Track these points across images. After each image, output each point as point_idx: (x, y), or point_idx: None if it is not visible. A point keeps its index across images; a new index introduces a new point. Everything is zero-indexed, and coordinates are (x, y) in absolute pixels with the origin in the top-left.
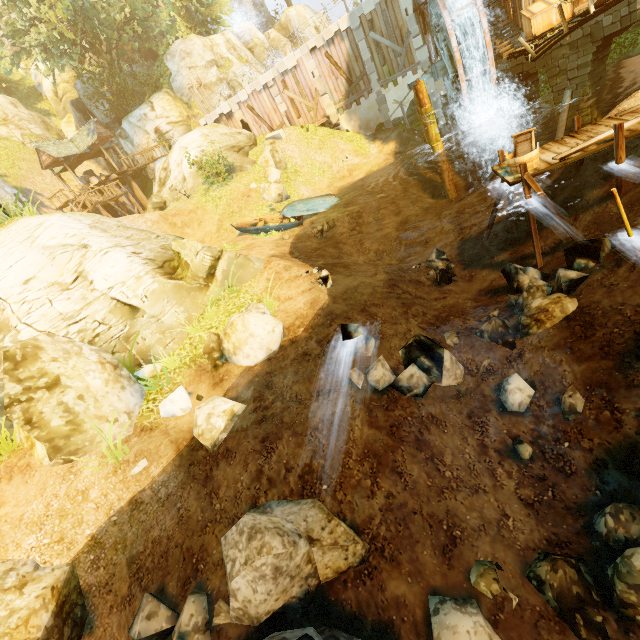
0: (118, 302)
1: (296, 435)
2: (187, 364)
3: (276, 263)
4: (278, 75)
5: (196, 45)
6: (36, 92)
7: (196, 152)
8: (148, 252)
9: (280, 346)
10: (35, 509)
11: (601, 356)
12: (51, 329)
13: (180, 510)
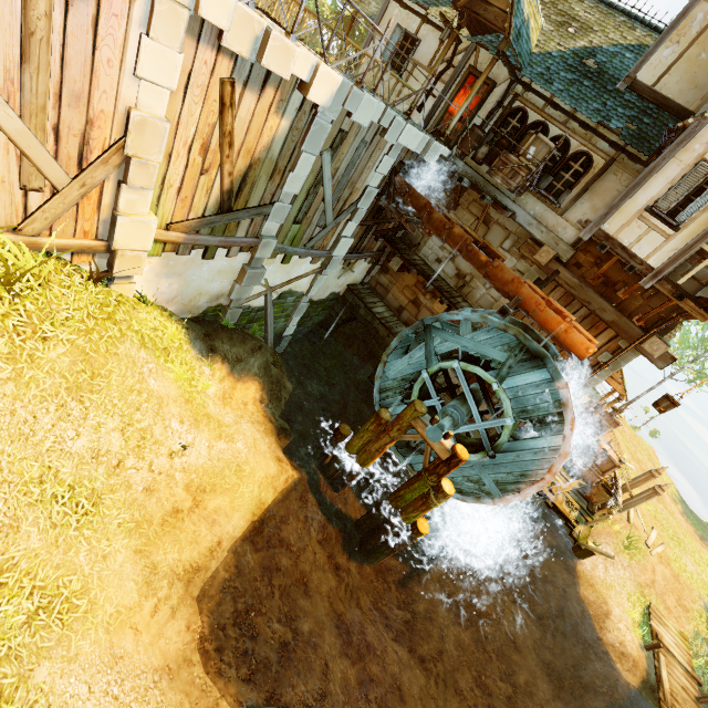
0: None
1: None
2: None
3: None
4: None
5: None
6: None
7: None
8: None
9: None
10: None
11: None
12: None
13: None
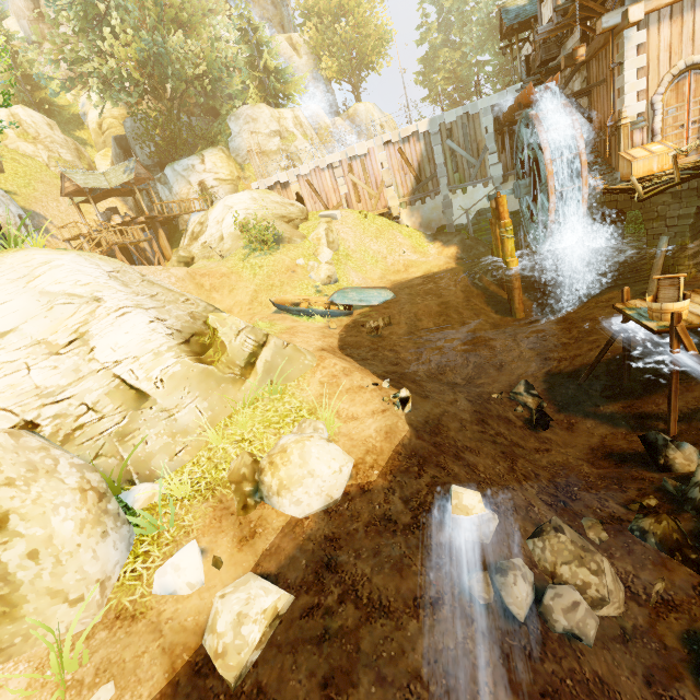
0: (122, 382)
1: (383, 684)
2: (202, 493)
3: (332, 362)
4: (346, 158)
5: (264, 113)
6: (79, 120)
7: (242, 214)
8: (174, 320)
9: (344, 492)
10: None
11: None
12: (16, 407)
13: None
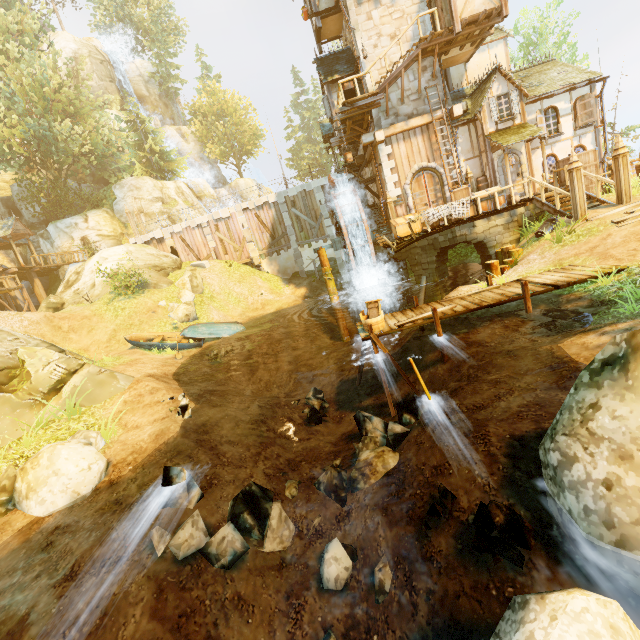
0: None
1: (41, 635)
2: None
3: (145, 384)
4: (213, 220)
5: (147, 184)
6: None
7: (115, 264)
8: None
9: (95, 488)
10: None
11: (406, 520)
12: None
13: None
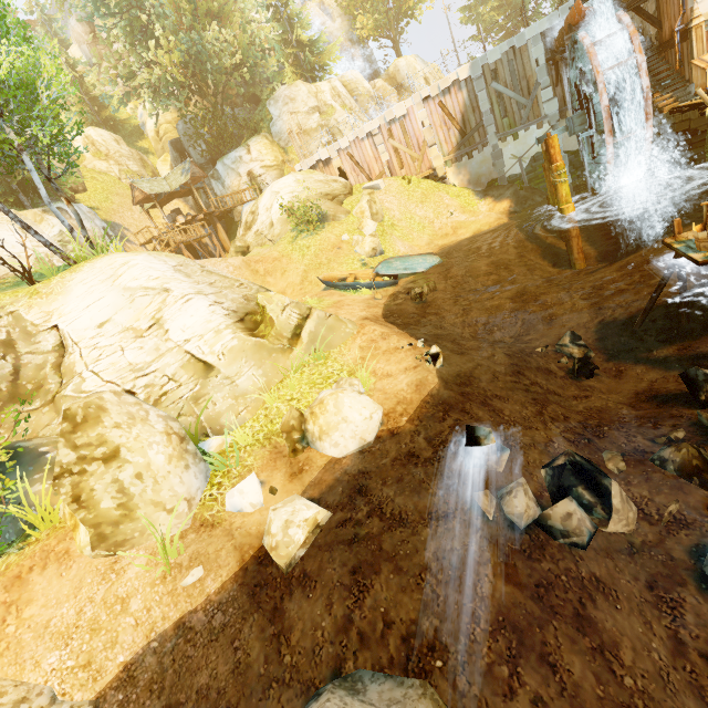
0: (192, 357)
1: (399, 572)
2: (260, 442)
3: (371, 328)
4: (384, 123)
5: (301, 91)
6: (139, 131)
7: (288, 197)
8: (230, 302)
9: (376, 436)
10: (65, 614)
11: None
12: (117, 380)
13: (237, 651)
